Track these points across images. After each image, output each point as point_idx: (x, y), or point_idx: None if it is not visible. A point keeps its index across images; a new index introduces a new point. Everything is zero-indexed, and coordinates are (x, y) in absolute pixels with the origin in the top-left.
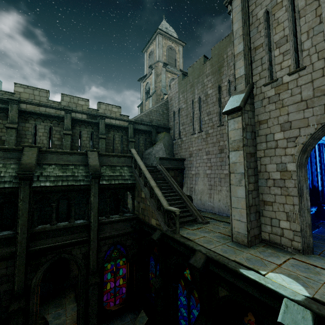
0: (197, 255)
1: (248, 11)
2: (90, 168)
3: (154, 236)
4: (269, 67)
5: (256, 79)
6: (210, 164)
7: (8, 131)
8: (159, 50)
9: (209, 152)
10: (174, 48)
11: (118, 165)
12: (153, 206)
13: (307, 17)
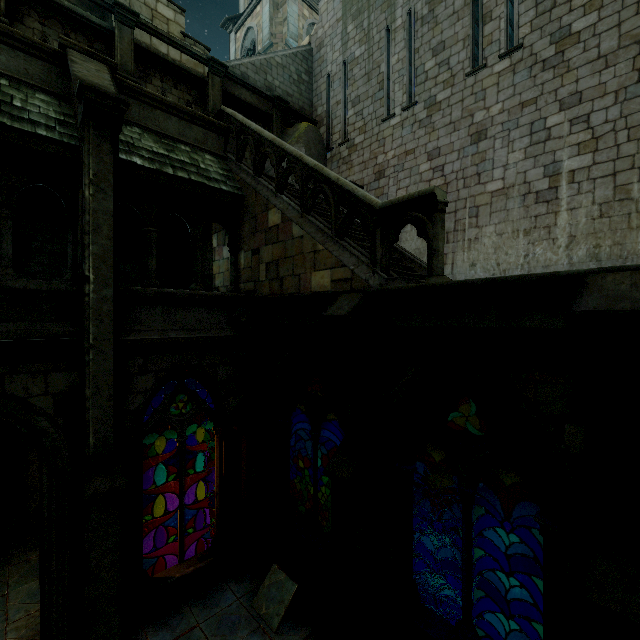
0: (606, 281)
1: None
2: (76, 82)
3: (337, 309)
4: None
5: None
6: (442, 179)
7: None
8: None
9: (440, 150)
10: None
11: (184, 140)
12: (318, 233)
13: None
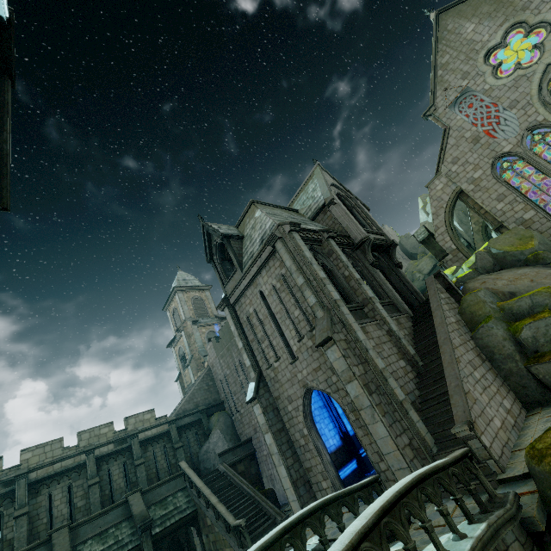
0: None
1: (236, 317)
2: (136, 520)
3: None
4: (265, 354)
5: (261, 364)
6: None
7: (17, 522)
8: (183, 307)
9: None
10: (200, 296)
11: (169, 494)
12: (222, 530)
13: (268, 326)
